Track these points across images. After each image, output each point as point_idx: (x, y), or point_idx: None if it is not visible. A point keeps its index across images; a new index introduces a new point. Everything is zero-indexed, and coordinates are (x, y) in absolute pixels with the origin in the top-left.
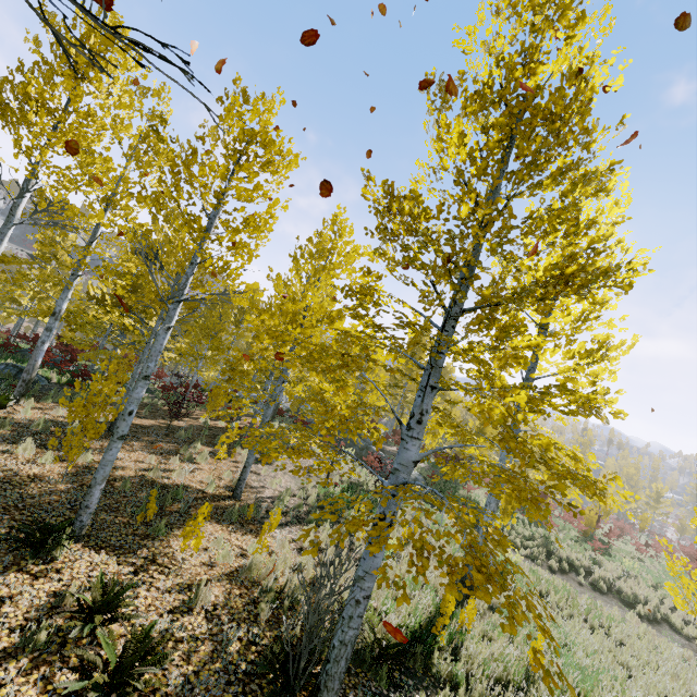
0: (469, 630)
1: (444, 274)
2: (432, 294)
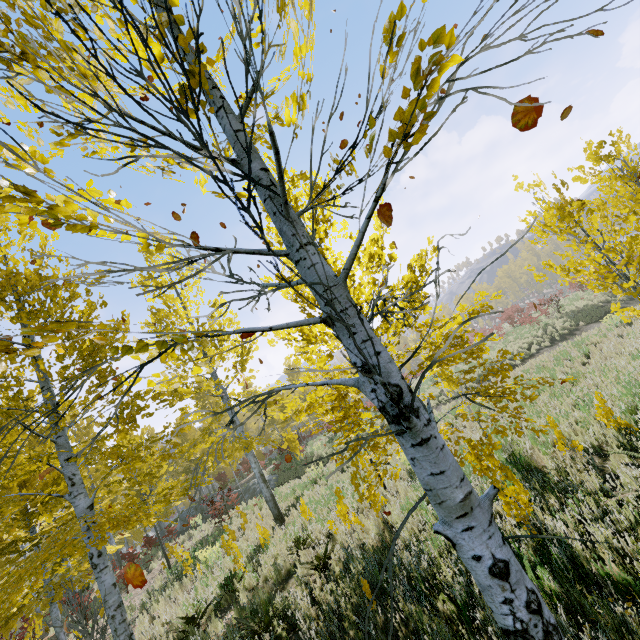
0: (267, 543)
1: None
2: None
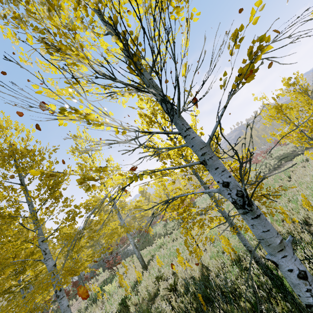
0: (141, 280)
1: (0, 220)
2: (2, 227)
